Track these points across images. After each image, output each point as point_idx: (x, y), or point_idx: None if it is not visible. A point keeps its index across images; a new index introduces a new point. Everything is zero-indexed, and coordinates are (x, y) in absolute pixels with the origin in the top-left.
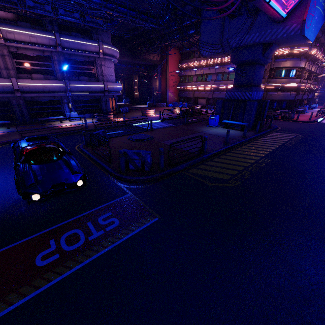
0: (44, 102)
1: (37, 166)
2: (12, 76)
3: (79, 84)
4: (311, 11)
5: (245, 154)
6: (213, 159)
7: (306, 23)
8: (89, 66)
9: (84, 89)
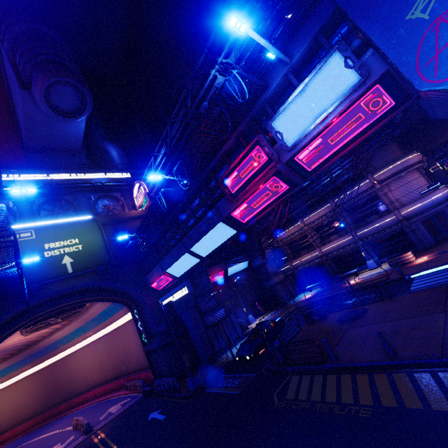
0: (346, 255)
1: (245, 343)
2: (319, 246)
3: (365, 229)
4: (430, 54)
5: (375, 386)
6: (329, 374)
7: (440, 76)
8: (374, 201)
9: (373, 231)
